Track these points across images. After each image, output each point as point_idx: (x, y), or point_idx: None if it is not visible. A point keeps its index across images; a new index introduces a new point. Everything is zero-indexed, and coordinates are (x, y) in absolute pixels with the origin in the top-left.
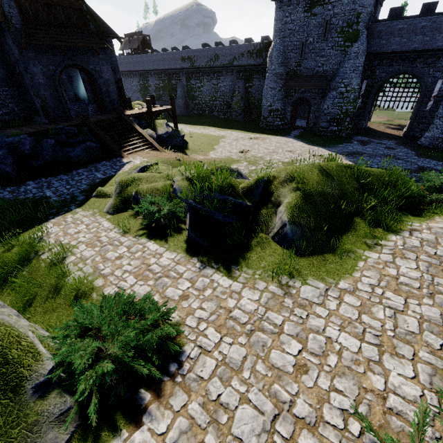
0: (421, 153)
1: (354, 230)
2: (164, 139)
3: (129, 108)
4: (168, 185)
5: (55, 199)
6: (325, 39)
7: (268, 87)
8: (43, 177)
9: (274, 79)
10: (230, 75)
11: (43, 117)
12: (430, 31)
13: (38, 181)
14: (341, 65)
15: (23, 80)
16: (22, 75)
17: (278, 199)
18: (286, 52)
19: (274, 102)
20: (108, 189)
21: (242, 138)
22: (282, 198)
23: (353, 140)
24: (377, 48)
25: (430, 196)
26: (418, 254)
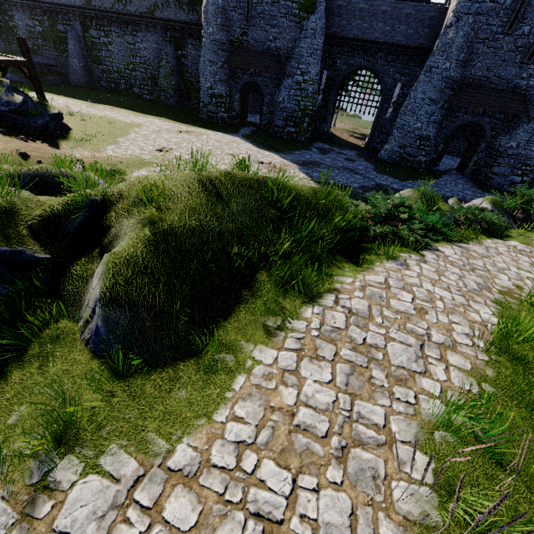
0: (379, 168)
1: (253, 297)
2: (7, 115)
3: None
4: None
5: None
6: (276, 1)
7: (205, 59)
8: None
9: (213, 49)
10: (152, 32)
11: None
12: (390, 19)
13: None
14: (297, 43)
15: None
16: None
17: (111, 243)
18: (227, 9)
19: (216, 84)
20: None
21: (168, 130)
22: (118, 240)
23: (312, 147)
24: (338, 29)
25: (374, 229)
26: (339, 346)
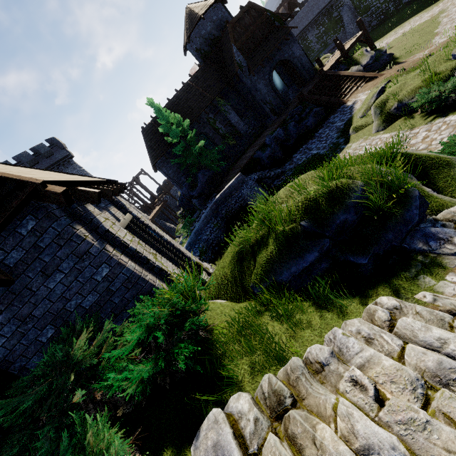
0: None
1: None
2: (369, 67)
3: (320, 67)
4: (432, 74)
5: (323, 151)
6: None
7: None
8: (300, 148)
9: None
10: None
11: (272, 116)
12: None
13: (299, 152)
14: None
15: (254, 100)
16: (252, 97)
17: None
18: None
19: None
20: (360, 123)
21: None
22: None
23: None
24: None
25: None
26: None
